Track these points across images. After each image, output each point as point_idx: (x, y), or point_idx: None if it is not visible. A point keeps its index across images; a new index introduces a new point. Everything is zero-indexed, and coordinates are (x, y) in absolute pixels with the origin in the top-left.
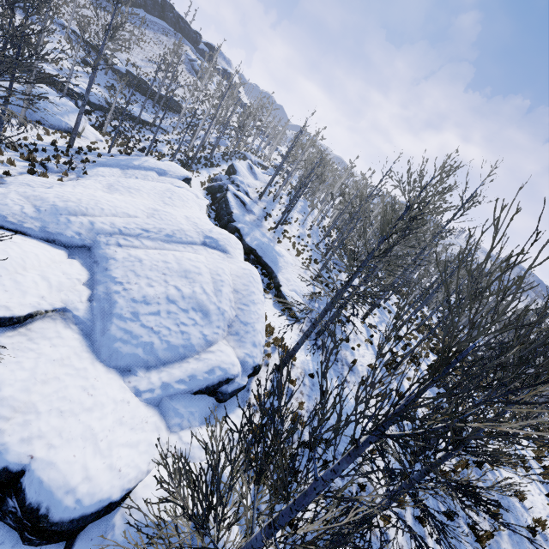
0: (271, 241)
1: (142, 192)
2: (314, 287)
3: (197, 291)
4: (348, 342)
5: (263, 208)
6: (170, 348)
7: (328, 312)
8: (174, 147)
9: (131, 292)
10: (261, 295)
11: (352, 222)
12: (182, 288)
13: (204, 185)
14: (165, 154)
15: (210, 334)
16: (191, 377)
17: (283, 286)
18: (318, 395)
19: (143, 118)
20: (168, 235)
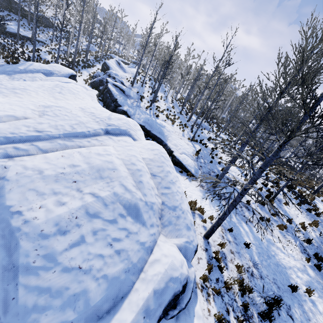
0: (151, 116)
1: (29, 91)
2: (194, 146)
3: (118, 191)
4: (236, 186)
5: (137, 93)
6: (109, 284)
7: (212, 164)
8: (55, 56)
9: (37, 223)
10: (174, 171)
11: (201, 92)
12: (100, 194)
13: (87, 82)
14: (50, 61)
15: (147, 239)
16: (146, 311)
17: (174, 151)
18: (243, 248)
19: (23, 34)
20: (67, 131)
